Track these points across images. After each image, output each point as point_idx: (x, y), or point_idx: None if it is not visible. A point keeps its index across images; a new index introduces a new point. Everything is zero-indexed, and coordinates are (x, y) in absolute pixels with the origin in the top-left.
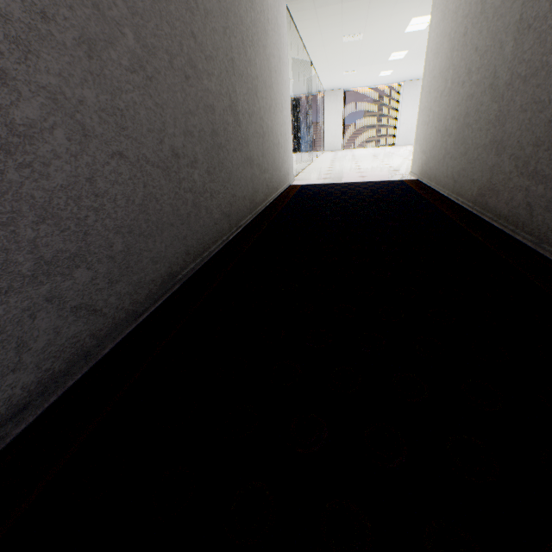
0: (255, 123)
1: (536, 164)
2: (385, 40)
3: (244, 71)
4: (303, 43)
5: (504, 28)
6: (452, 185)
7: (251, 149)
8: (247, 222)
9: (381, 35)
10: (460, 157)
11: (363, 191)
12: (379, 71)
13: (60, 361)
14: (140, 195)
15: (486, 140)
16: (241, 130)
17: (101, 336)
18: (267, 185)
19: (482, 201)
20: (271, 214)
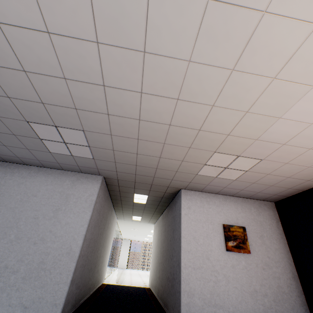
0: (102, 258)
1: (162, 283)
2: (145, 232)
3: (105, 245)
4: (119, 227)
5: (159, 250)
6: (155, 289)
7: (99, 267)
8: (91, 293)
9: (143, 230)
10: (156, 279)
11: (130, 288)
12: (144, 237)
13: (71, 307)
14: (86, 276)
15: (158, 275)
16: (99, 261)
17: (73, 307)
18: (98, 280)
19: (158, 294)
20: (98, 292)
